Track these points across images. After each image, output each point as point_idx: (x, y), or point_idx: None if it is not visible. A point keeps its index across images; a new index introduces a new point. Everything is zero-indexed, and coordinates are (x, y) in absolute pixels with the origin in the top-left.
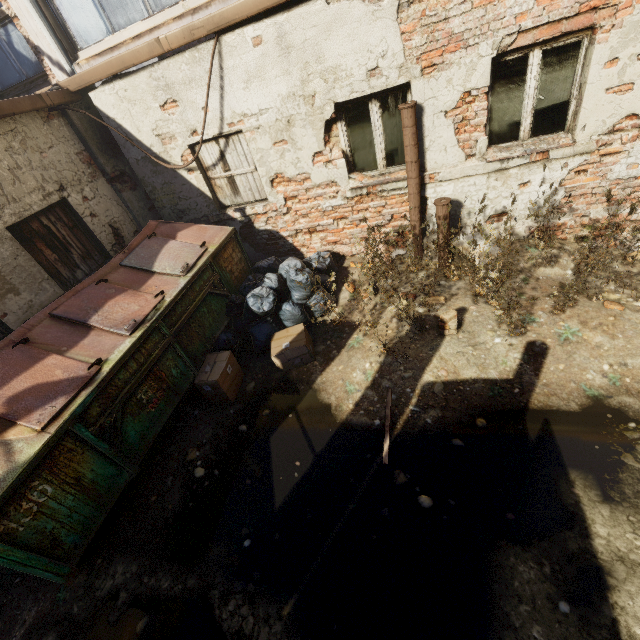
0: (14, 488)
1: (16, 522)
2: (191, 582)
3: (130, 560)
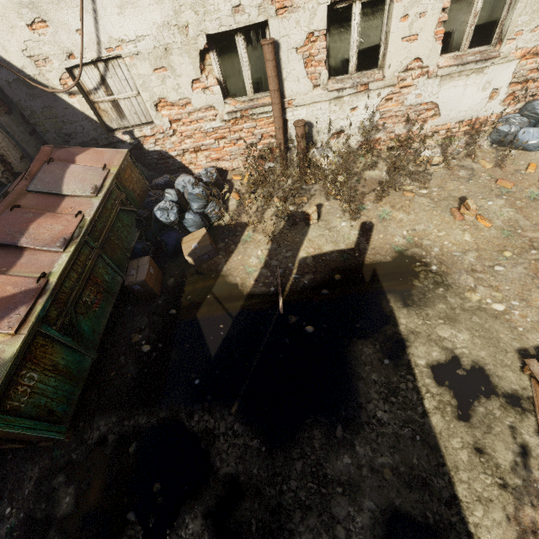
0: (9, 377)
1: (17, 401)
2: (162, 414)
3: (108, 416)
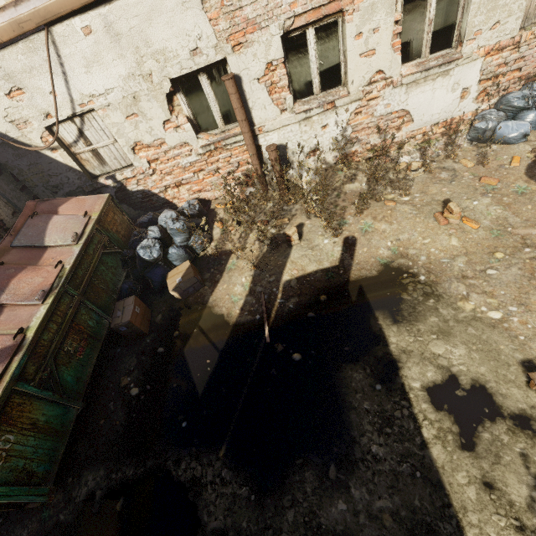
0: None
1: None
2: (150, 464)
3: (96, 469)
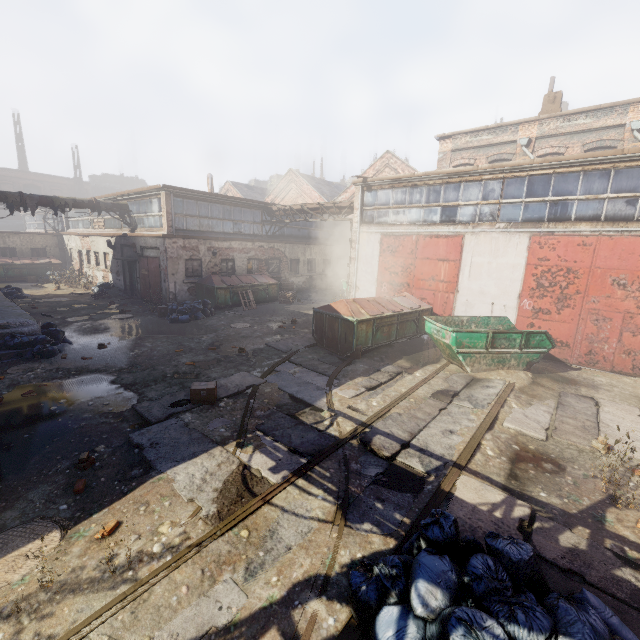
0: None
1: None
2: None
3: None
